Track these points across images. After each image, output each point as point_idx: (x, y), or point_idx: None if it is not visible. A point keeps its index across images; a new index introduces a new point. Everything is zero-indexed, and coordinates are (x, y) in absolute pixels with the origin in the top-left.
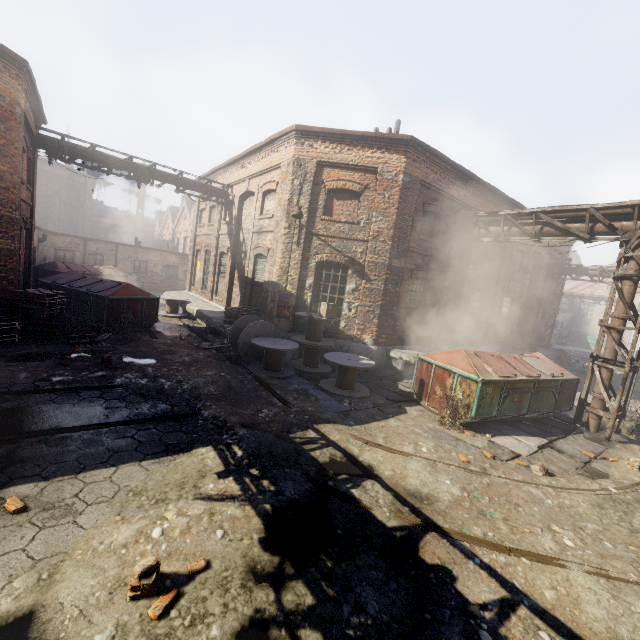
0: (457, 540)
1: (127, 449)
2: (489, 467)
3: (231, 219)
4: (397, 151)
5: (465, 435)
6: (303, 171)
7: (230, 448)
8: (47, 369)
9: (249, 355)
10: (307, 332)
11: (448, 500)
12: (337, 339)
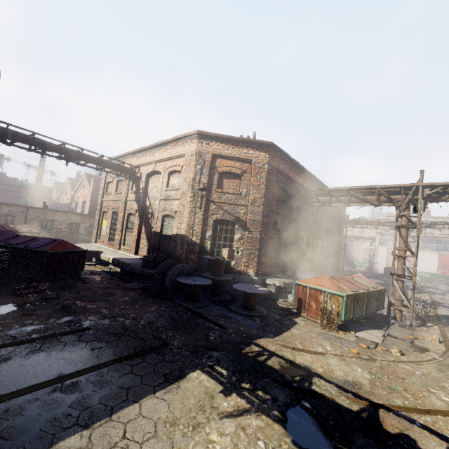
0: (397, 411)
1: (135, 384)
2: (371, 354)
3: (138, 189)
4: (263, 150)
5: (340, 334)
6: (203, 160)
7: (214, 369)
8: (15, 320)
9: (172, 291)
10: (213, 270)
11: (367, 383)
12: (230, 274)
